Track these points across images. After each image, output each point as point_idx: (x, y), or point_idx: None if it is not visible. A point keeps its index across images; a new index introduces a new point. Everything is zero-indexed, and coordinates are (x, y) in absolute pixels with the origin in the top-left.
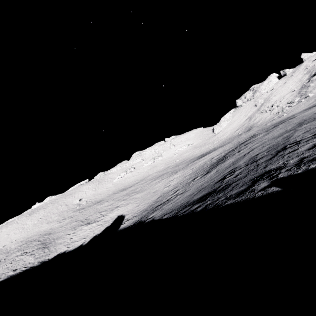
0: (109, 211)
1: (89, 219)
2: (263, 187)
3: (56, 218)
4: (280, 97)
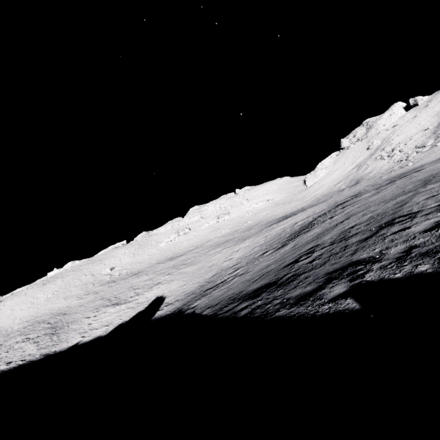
0: (146, 288)
1: (118, 298)
2: (336, 295)
3: (77, 292)
4: (405, 137)
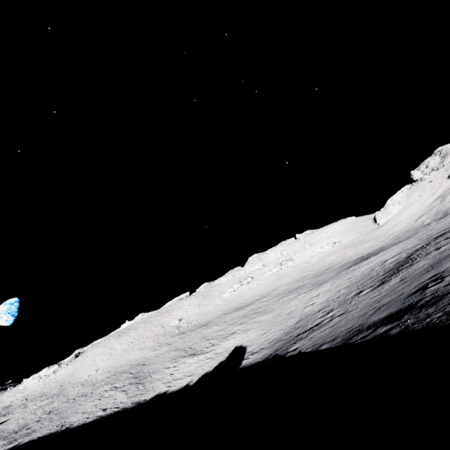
0: (221, 338)
1: (193, 349)
2: None
3: (150, 344)
4: None
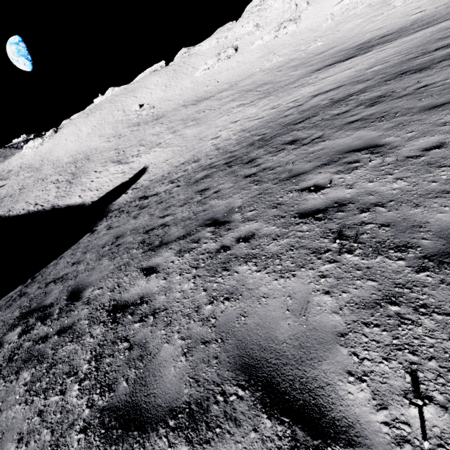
0: (148, 148)
1: (124, 154)
2: None
3: (109, 131)
4: None
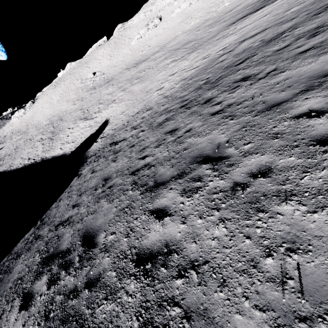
0: (105, 105)
1: (88, 112)
2: None
3: (73, 97)
4: None
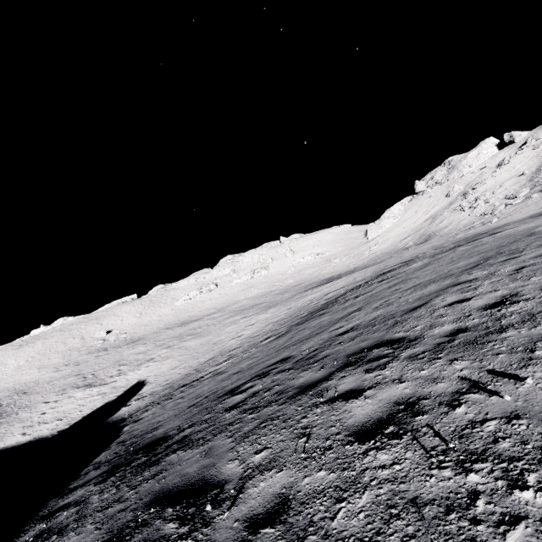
0: (134, 365)
1: (95, 377)
2: None
3: (56, 361)
4: (494, 183)
